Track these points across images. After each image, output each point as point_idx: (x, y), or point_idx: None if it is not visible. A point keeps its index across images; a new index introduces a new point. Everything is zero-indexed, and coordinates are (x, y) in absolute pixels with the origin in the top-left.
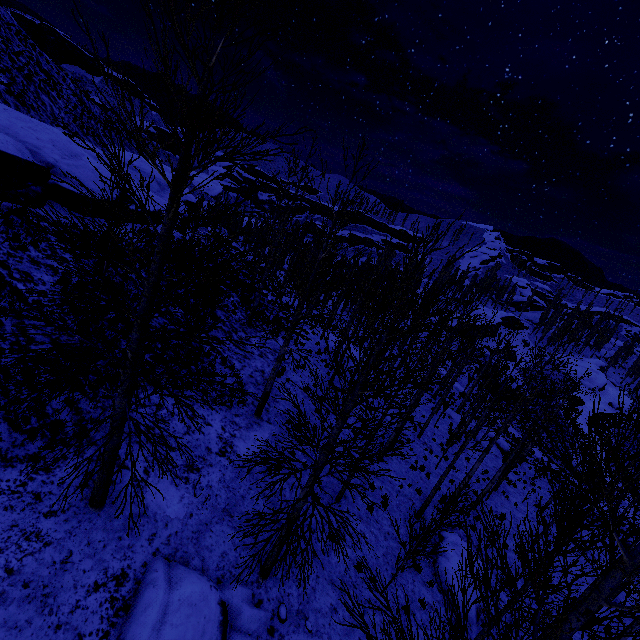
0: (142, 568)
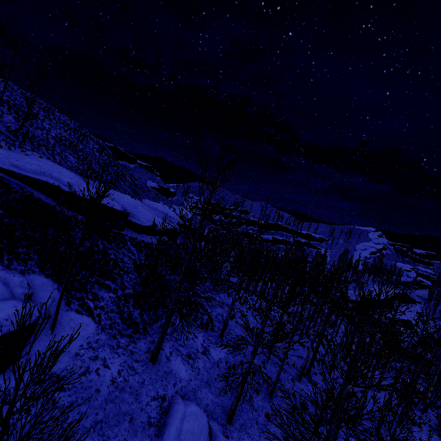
0: (171, 397)
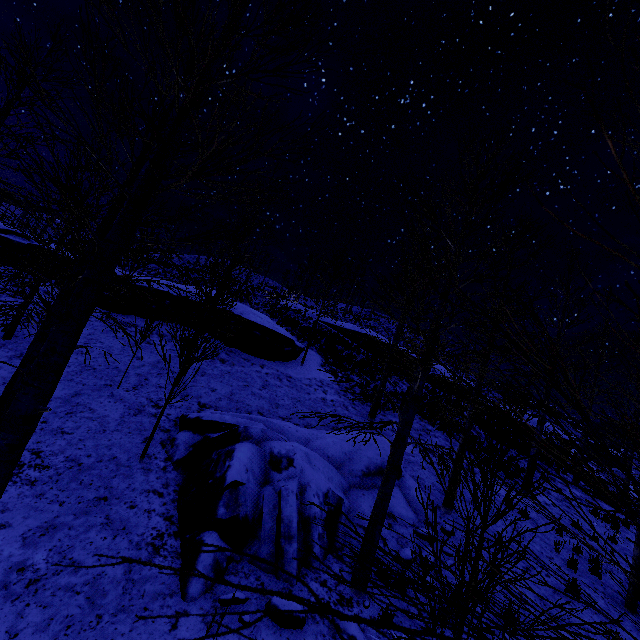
0: None
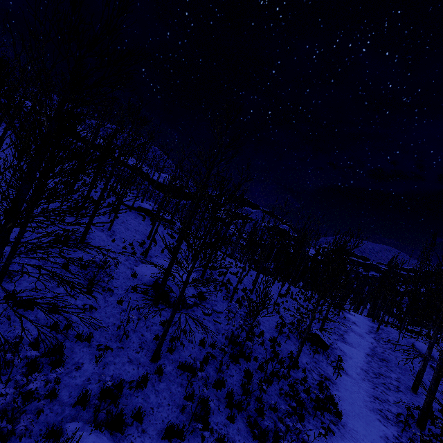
0: None
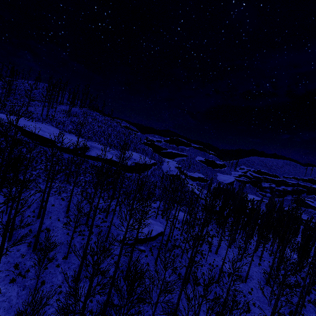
0: None
